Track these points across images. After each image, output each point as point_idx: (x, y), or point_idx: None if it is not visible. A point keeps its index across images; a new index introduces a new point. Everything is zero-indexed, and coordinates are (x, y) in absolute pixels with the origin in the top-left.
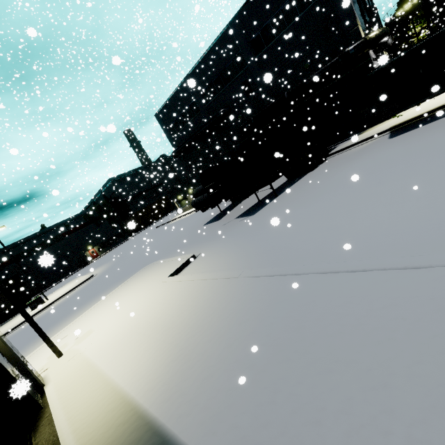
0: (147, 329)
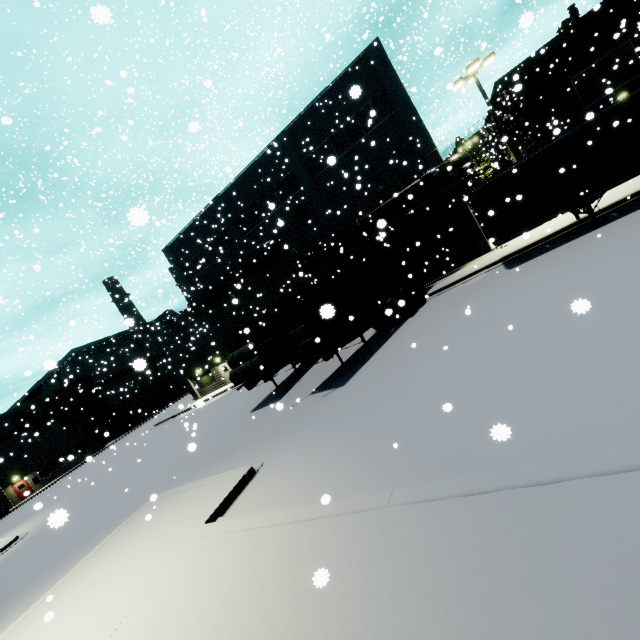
0: None
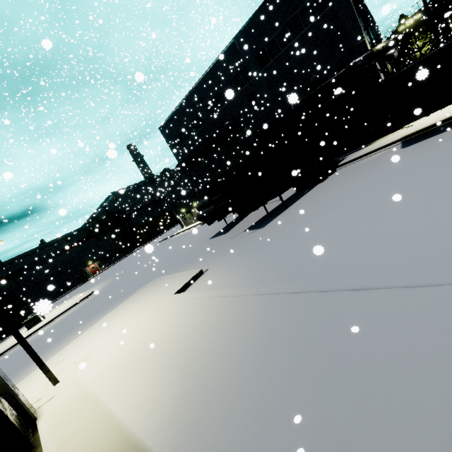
0: (154, 354)
